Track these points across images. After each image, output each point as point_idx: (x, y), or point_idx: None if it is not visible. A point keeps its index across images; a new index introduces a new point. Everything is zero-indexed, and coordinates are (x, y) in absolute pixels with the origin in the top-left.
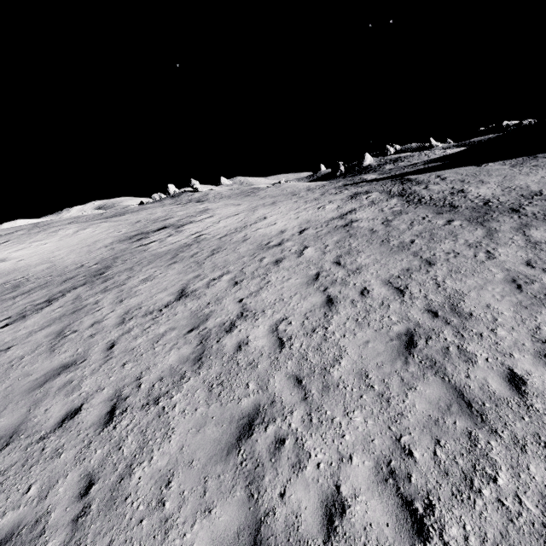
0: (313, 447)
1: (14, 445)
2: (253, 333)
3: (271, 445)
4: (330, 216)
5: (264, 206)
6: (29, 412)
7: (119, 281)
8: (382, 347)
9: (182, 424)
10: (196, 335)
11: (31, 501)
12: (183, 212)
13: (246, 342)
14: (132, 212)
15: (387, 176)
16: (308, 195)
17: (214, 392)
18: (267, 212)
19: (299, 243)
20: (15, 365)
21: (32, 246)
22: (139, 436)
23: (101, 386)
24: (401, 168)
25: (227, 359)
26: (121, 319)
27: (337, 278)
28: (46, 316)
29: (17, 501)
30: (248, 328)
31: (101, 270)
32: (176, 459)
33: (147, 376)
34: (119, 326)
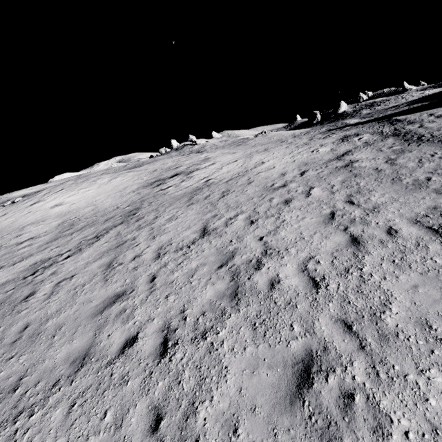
0: (392, 409)
1: (87, 367)
2: (283, 272)
3: (339, 400)
4: (327, 158)
5: (258, 152)
6: (95, 336)
7: (149, 220)
8: (437, 293)
9: (235, 363)
10: (227, 271)
11: (109, 428)
12: (189, 161)
13: (277, 280)
14: (148, 163)
15: (371, 119)
16: (296, 141)
17: (259, 332)
18: (263, 158)
19: (303, 184)
20: (79, 292)
21: (80, 192)
22: (195, 371)
23: (150, 317)
24: (382, 111)
25: (263, 297)
26: (157, 254)
27: (355, 217)
28: (96, 249)
29: (97, 426)
30: (276, 266)
31: (133, 211)
32: (237, 402)
33: (189, 309)
34: (156, 260)
